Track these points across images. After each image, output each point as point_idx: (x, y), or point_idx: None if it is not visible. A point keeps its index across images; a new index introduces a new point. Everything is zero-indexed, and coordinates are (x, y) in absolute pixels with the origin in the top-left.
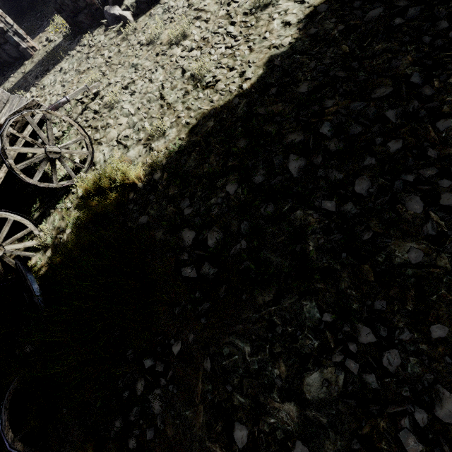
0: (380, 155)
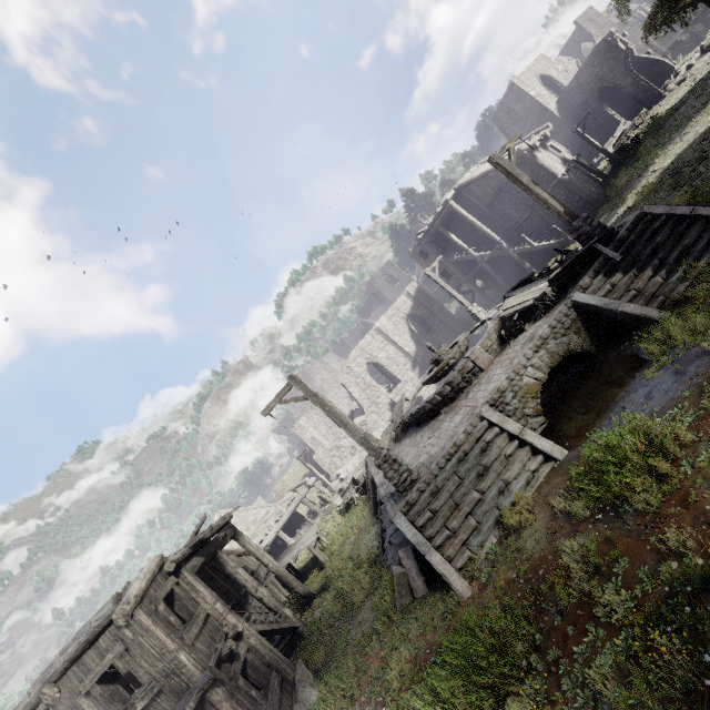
0: None
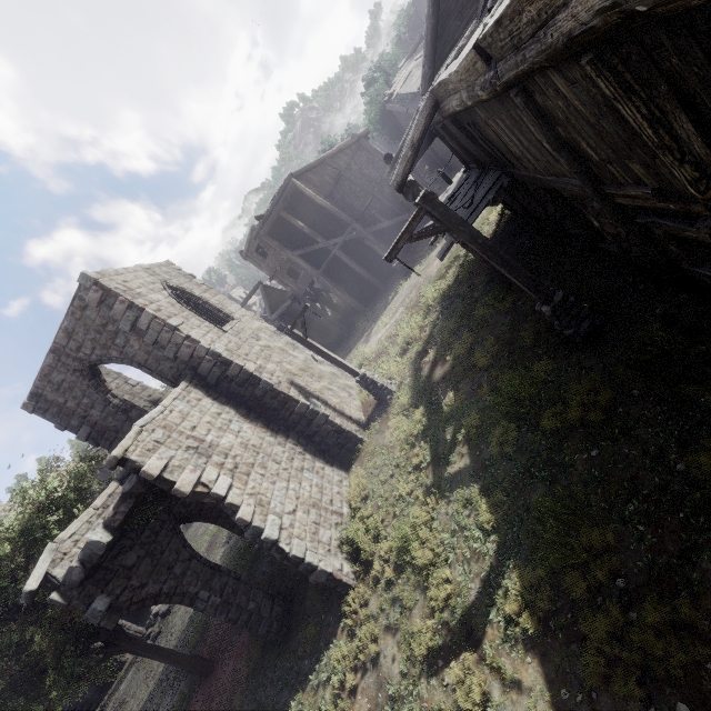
0: None
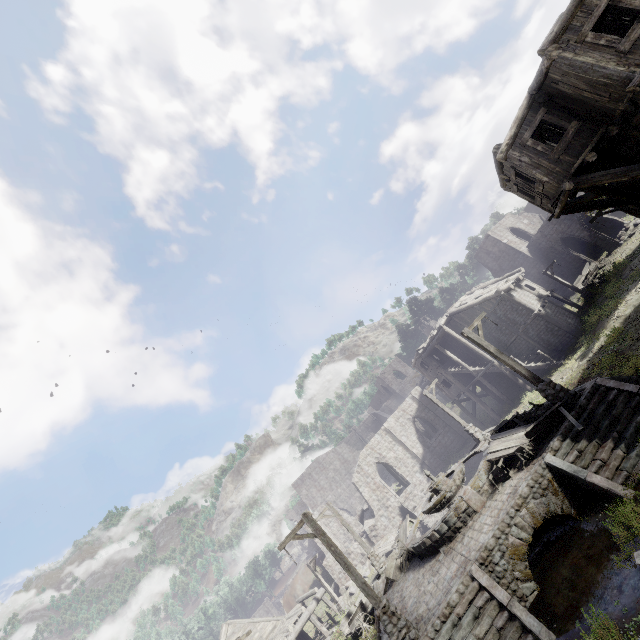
0: None
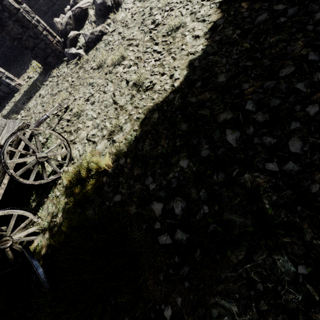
0: (302, 118)
